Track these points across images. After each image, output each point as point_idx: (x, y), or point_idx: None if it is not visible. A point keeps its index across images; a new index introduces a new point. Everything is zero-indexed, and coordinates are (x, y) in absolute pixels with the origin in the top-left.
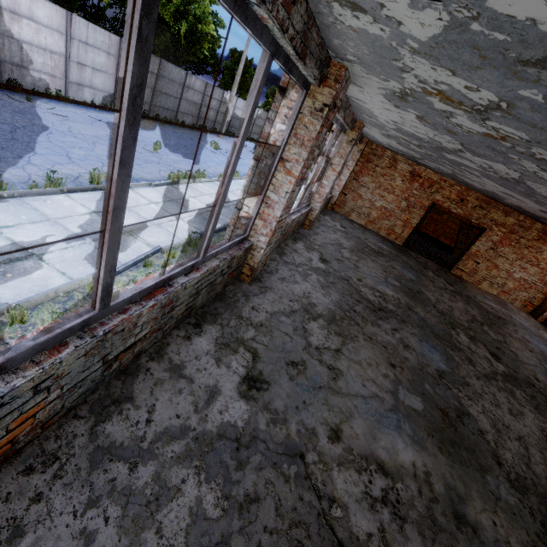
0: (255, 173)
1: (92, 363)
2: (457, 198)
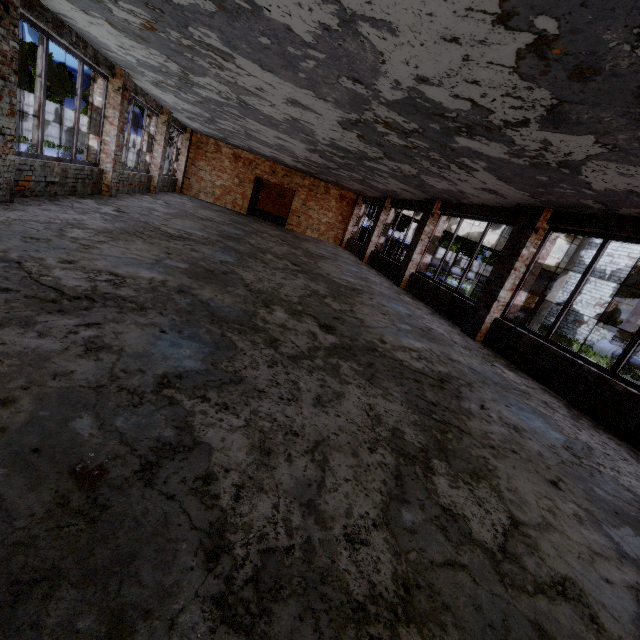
0: (92, 126)
1: (42, 175)
2: (271, 171)
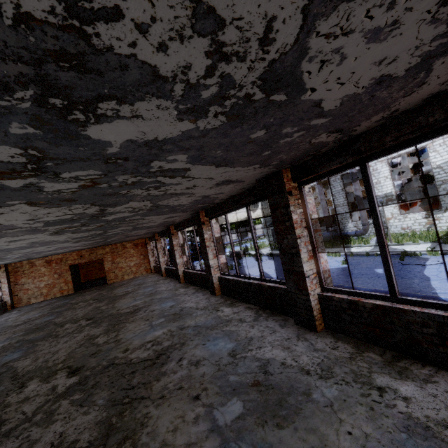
0: None
1: None
2: (79, 257)
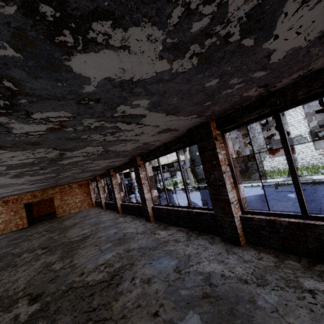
0: None
1: None
2: (32, 196)
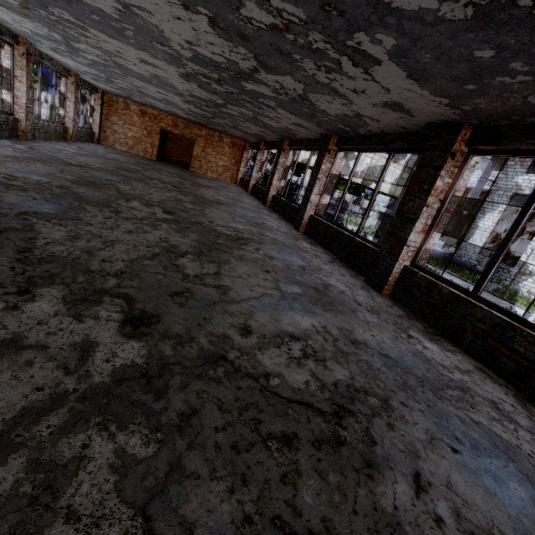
0: (4, 84)
1: None
2: (173, 124)
